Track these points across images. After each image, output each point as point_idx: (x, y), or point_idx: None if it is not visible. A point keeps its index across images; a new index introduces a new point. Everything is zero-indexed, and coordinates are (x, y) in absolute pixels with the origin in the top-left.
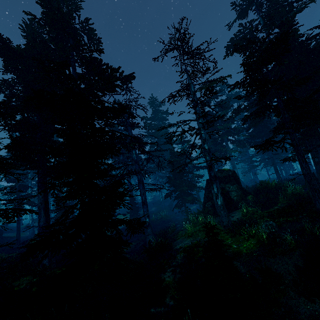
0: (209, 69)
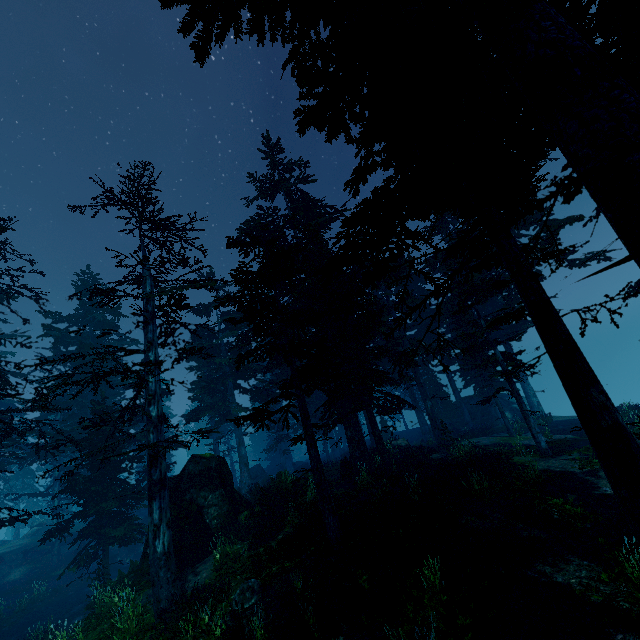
0: (185, 260)
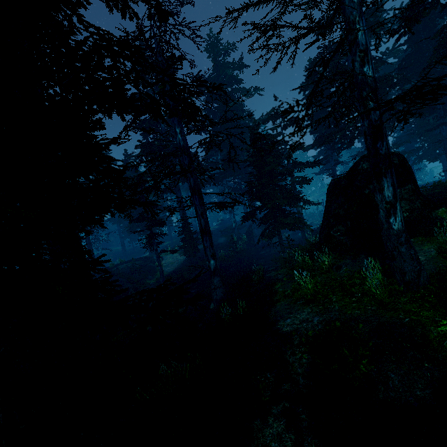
0: None
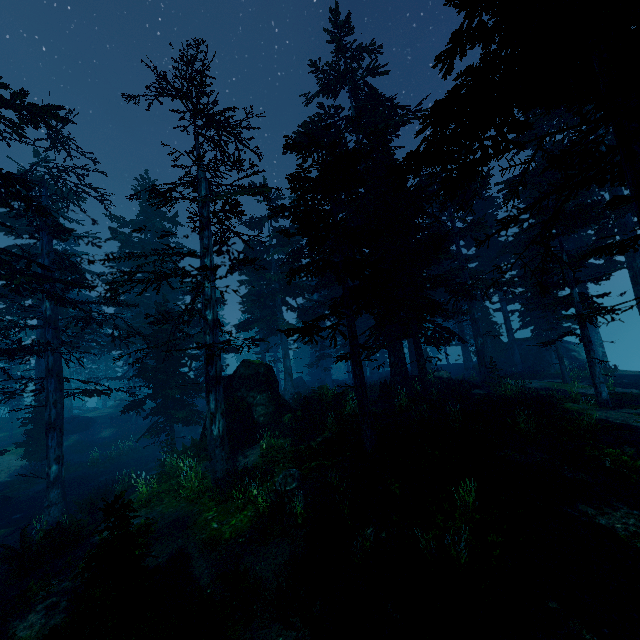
0: (240, 163)
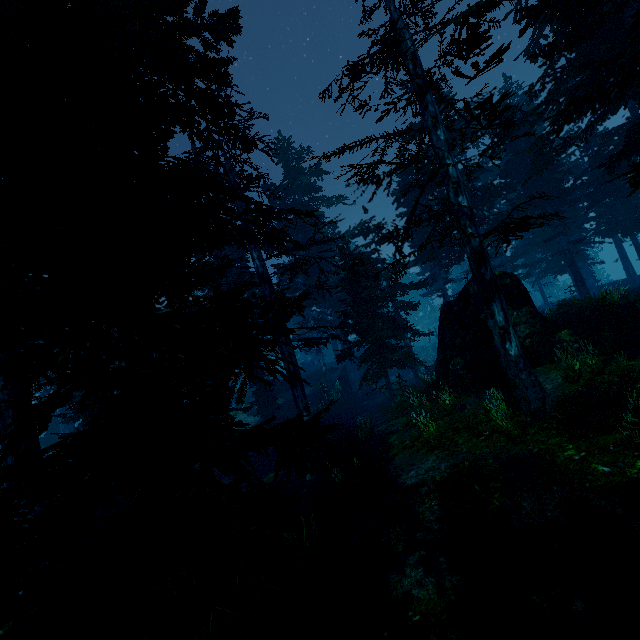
0: None
